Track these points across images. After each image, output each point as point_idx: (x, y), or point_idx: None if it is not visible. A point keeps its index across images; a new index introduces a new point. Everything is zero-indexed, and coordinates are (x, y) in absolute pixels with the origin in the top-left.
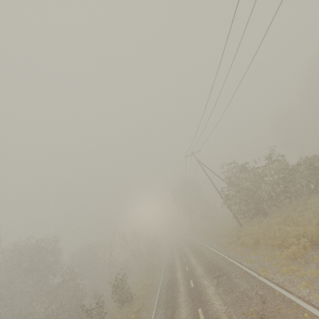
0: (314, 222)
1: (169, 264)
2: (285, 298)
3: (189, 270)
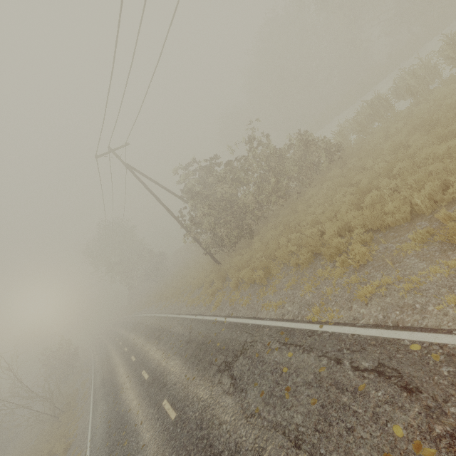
0: (344, 209)
1: (103, 380)
2: (455, 352)
3: (151, 378)
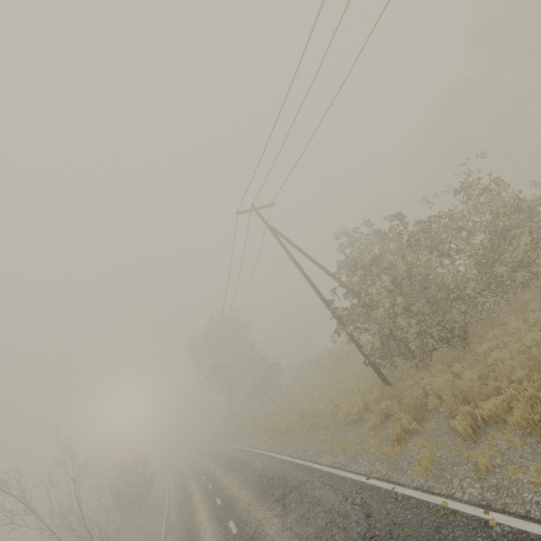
0: None
1: None
2: None
3: None
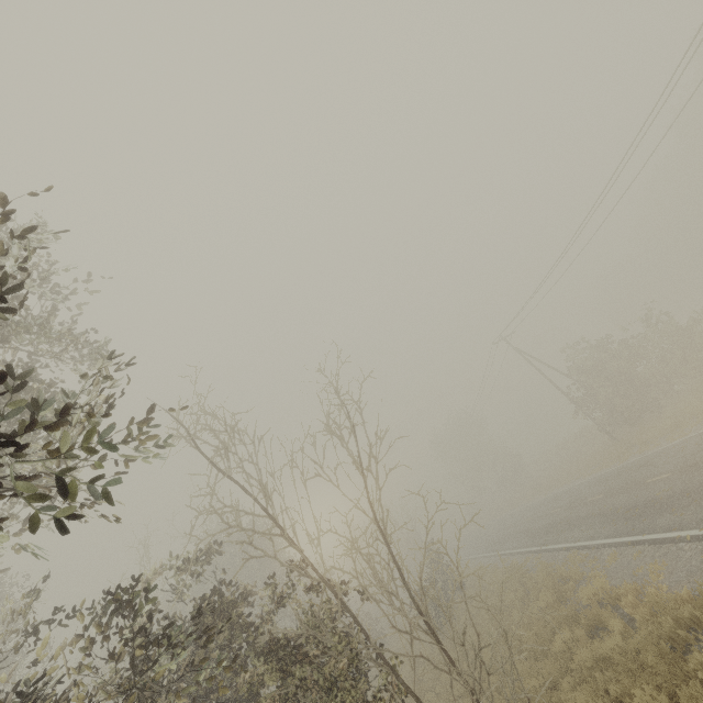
0: None
1: (492, 544)
2: None
3: (565, 506)
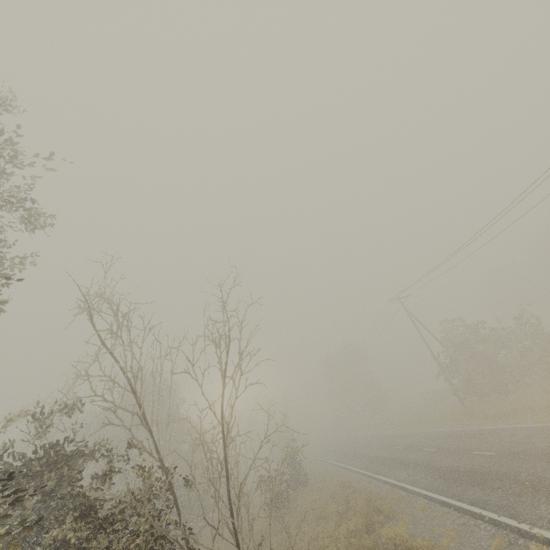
0: None
1: (341, 456)
2: None
3: (405, 447)
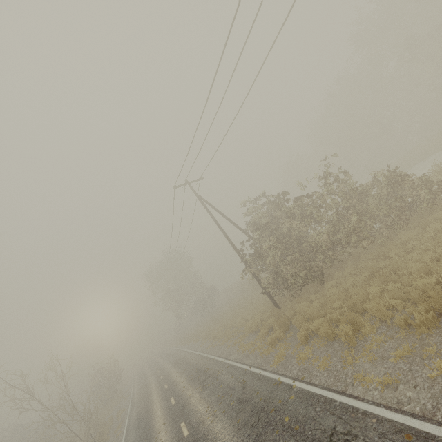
0: None
1: (139, 417)
2: None
3: (191, 437)
